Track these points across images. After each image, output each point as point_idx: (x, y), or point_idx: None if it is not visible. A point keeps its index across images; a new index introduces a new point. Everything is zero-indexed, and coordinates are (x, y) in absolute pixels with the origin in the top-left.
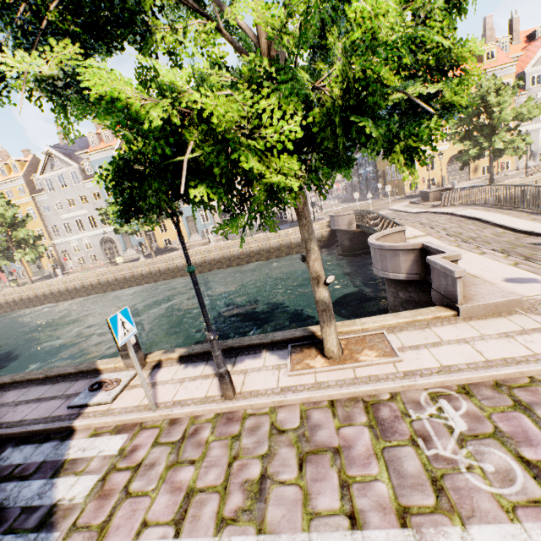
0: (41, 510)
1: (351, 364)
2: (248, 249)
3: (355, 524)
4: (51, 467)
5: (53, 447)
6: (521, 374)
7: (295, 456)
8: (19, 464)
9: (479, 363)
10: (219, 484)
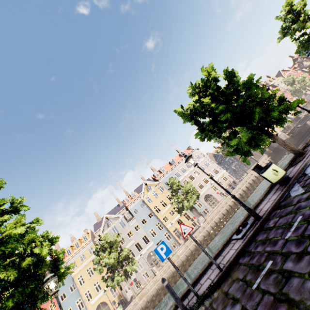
0: None
1: None
2: (248, 184)
3: None
4: None
5: None
6: None
7: None
8: None
9: None
10: None
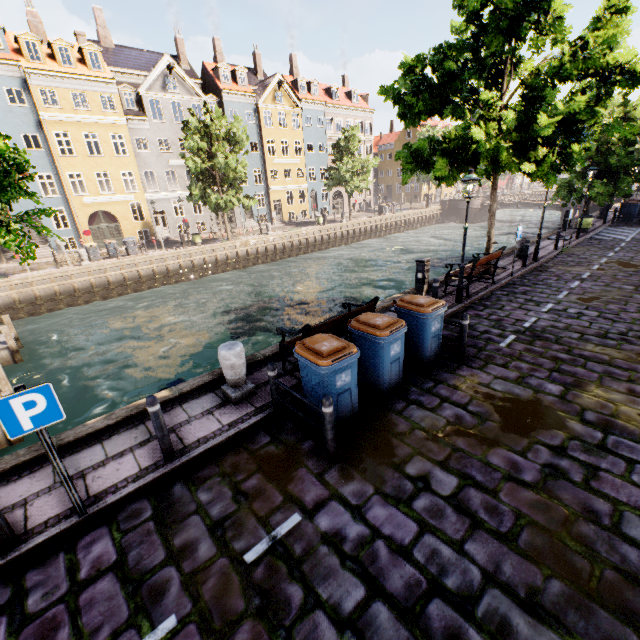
0: None
1: None
2: (407, 220)
3: None
4: None
5: None
6: None
7: None
8: None
9: None
10: None
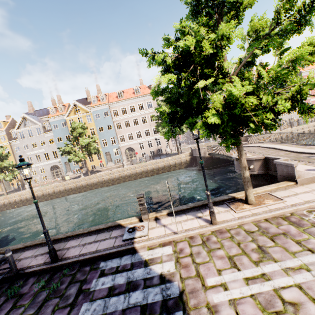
0: (156, 277)
1: (264, 205)
2: (146, 169)
3: (313, 252)
4: (139, 263)
5: (131, 257)
6: None
7: (267, 238)
8: (118, 266)
9: None
10: (241, 252)
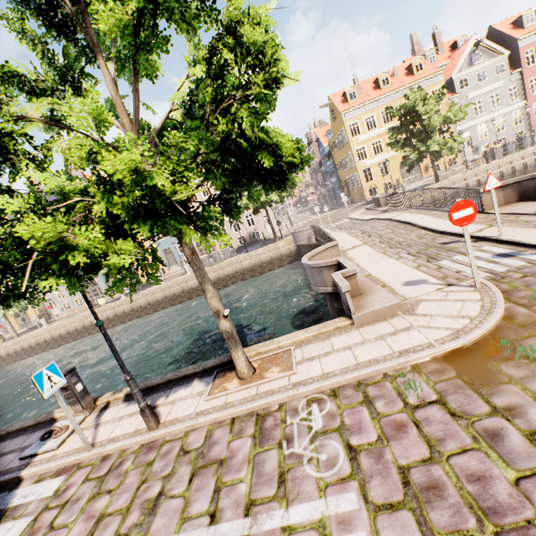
0: None
1: (255, 382)
2: (223, 274)
3: (213, 521)
4: None
5: (1, 498)
6: (377, 372)
7: (189, 472)
8: None
9: (350, 367)
10: (125, 507)
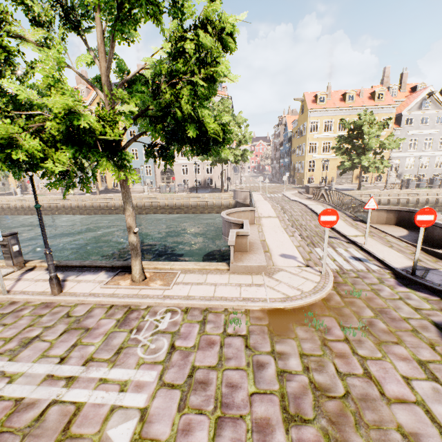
0: None
1: (140, 286)
2: (172, 203)
3: (61, 362)
4: None
5: None
6: (222, 306)
7: (64, 329)
8: None
9: (207, 297)
10: (9, 337)
